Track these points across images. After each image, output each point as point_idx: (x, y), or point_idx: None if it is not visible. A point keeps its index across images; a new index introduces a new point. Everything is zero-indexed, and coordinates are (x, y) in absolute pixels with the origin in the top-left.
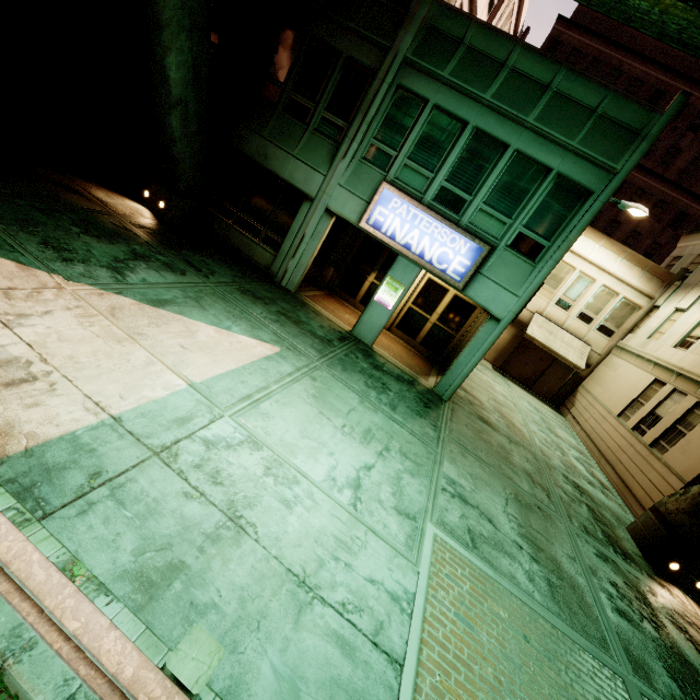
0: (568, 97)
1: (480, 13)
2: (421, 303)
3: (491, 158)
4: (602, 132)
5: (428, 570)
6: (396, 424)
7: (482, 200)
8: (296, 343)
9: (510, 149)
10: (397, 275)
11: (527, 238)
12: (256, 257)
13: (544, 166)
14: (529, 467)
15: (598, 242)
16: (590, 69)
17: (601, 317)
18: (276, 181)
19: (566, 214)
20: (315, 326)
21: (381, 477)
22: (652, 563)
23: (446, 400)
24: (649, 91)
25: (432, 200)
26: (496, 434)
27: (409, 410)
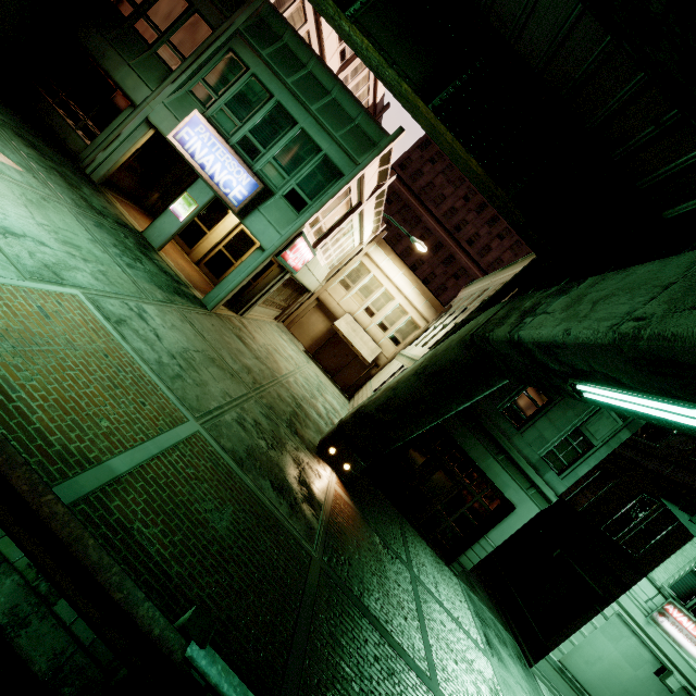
0: (340, 105)
1: (331, 54)
2: (231, 248)
3: (285, 127)
4: (355, 136)
5: (39, 288)
6: (120, 269)
7: (273, 156)
8: (53, 186)
9: (298, 125)
10: (195, 193)
11: (298, 194)
12: (69, 142)
13: (318, 146)
14: (258, 371)
15: (401, 270)
16: (446, 170)
17: (393, 329)
18: (109, 81)
19: (325, 185)
20: (96, 202)
21: (53, 255)
22: (319, 449)
23: (210, 310)
24: (479, 201)
25: (236, 143)
26: (244, 348)
27: (151, 280)
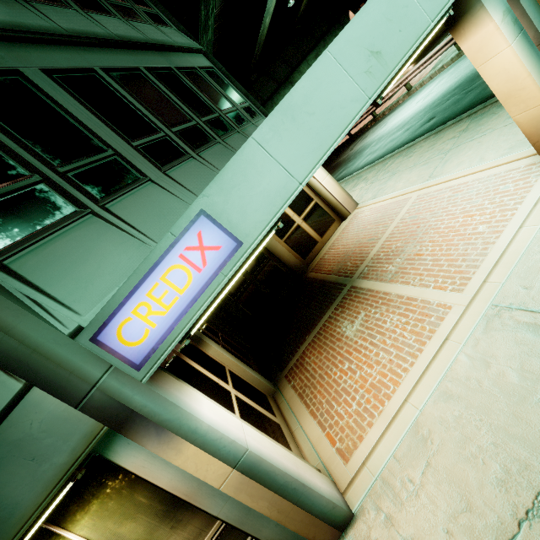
0: None
1: None
2: None
3: None
4: None
5: None
6: None
7: None
8: None
9: None
10: None
11: None
12: None
13: None
14: None
15: None
16: None
17: None
18: None
19: None
20: None
21: None
22: None
23: None
24: None
25: None
26: None
27: None
